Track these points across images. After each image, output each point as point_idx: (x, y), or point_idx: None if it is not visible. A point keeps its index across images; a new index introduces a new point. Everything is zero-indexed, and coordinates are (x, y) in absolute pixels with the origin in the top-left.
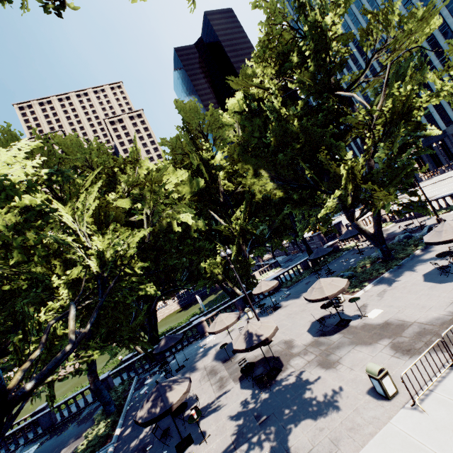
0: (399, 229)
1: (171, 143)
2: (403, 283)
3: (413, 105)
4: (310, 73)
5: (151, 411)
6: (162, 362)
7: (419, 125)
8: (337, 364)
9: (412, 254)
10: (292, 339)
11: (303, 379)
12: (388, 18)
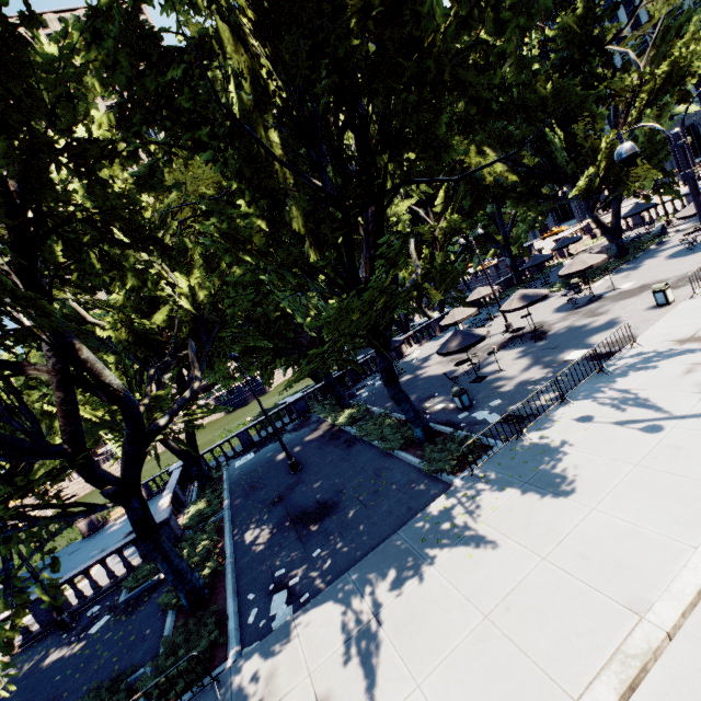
0: None
1: None
2: (646, 266)
3: (688, 69)
4: (577, 18)
5: (465, 341)
6: (360, 383)
7: (686, 95)
8: (608, 312)
9: (647, 249)
10: (540, 320)
11: (577, 326)
12: None
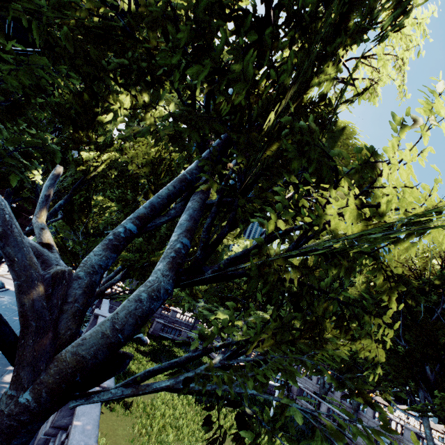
0: None
1: None
2: None
3: None
4: None
5: None
6: None
7: None
8: None
9: None
10: None
11: None
12: None
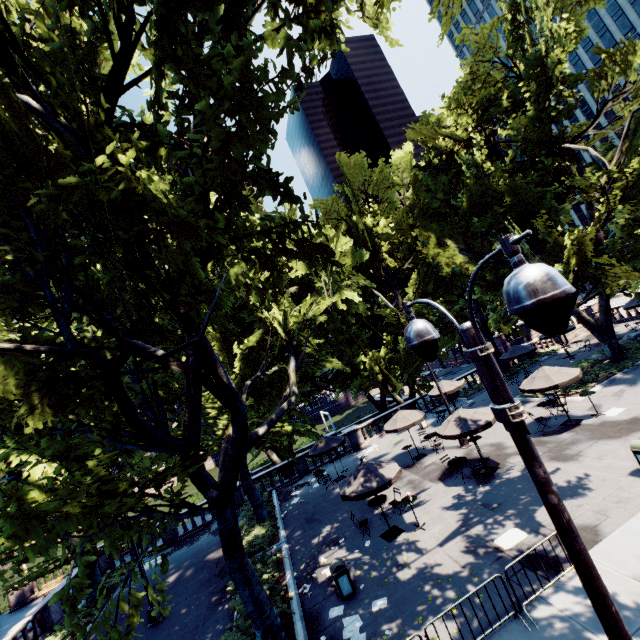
0: (623, 330)
1: (326, 203)
2: None
3: None
4: (528, 122)
5: (365, 485)
6: (306, 476)
7: None
8: (578, 456)
9: None
10: (501, 441)
11: None
12: (628, 56)
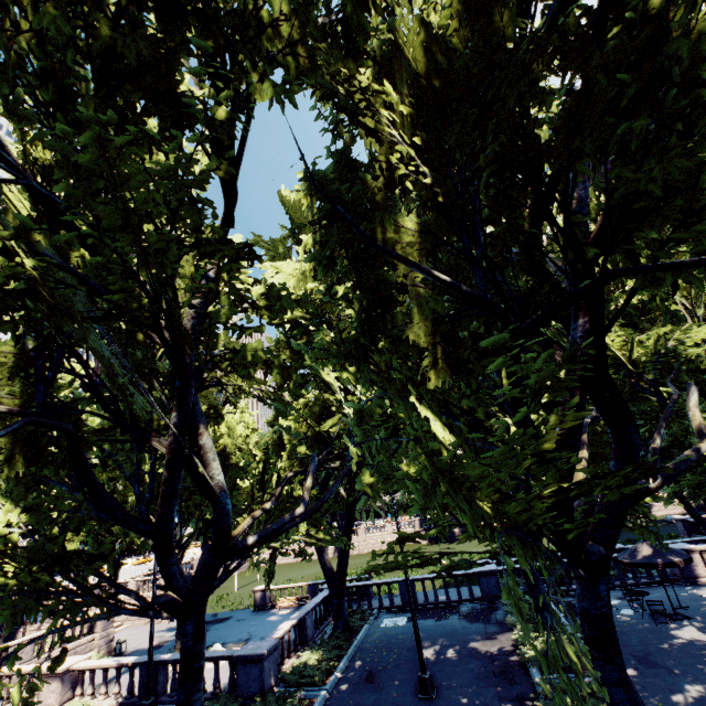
0: None
1: None
2: None
3: None
4: None
5: None
6: None
7: None
8: None
9: None
10: None
11: None
12: None
